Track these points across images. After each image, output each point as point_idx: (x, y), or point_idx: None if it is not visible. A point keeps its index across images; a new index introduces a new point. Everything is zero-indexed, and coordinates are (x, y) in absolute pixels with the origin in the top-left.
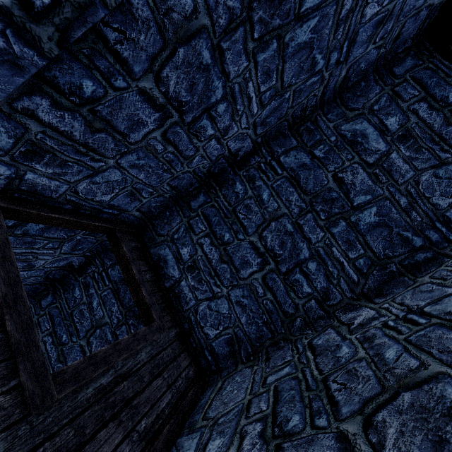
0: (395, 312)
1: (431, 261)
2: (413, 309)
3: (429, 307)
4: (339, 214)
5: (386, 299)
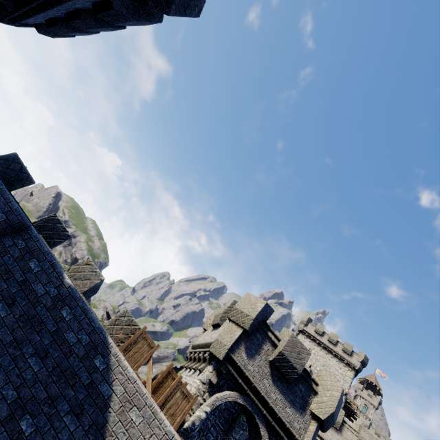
0: (232, 439)
1: (237, 416)
2: (234, 437)
3: (236, 436)
4: (216, 408)
5: (230, 434)
